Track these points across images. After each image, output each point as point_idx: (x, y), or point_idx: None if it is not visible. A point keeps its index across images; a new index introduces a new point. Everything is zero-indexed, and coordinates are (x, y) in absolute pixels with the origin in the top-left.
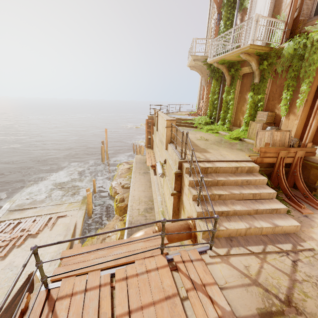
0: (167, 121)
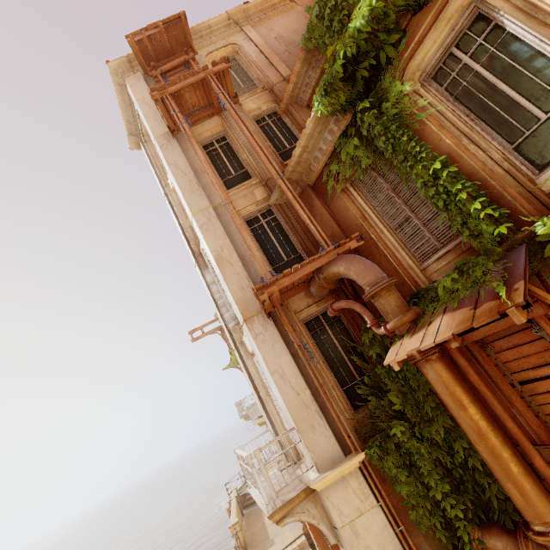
0: (230, 528)
